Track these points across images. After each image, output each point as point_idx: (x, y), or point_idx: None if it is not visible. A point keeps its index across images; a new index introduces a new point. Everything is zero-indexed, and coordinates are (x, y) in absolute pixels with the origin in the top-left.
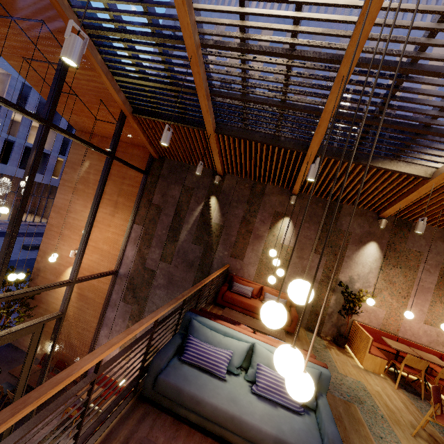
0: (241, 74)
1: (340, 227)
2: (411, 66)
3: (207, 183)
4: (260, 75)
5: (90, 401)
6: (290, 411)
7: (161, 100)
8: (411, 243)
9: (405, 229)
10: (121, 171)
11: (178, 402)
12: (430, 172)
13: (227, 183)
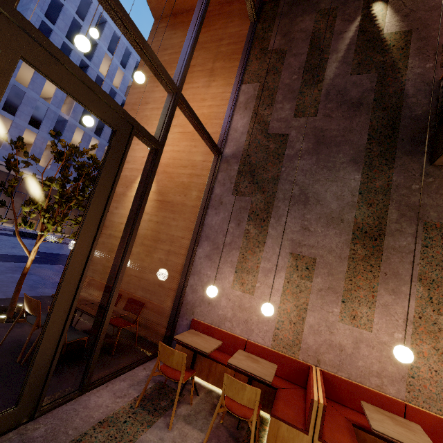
0: None
1: None
2: None
3: None
4: None
5: None
6: None
7: None
8: None
9: None
10: (216, 34)
11: None
12: None
13: None
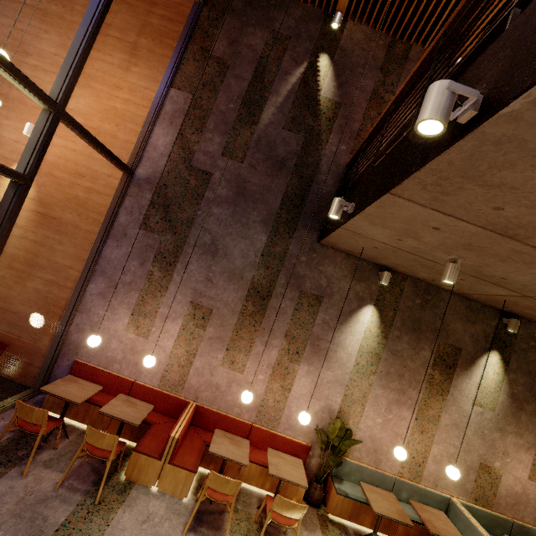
0: None
1: None
2: None
3: (313, 31)
4: None
5: None
6: None
7: None
8: None
9: None
10: None
11: None
12: None
13: (349, 35)
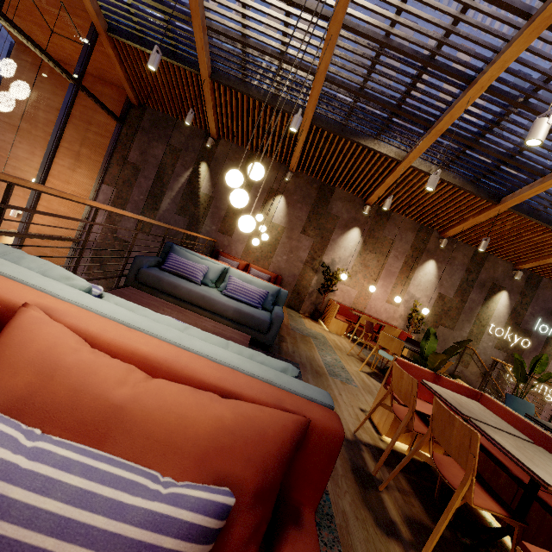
0: (241, 10)
1: (330, 211)
2: (384, 40)
3: (197, 146)
4: (260, 17)
5: (86, 248)
6: (251, 306)
7: (147, 21)
8: (387, 232)
9: (385, 219)
10: (86, 113)
11: (158, 288)
12: (402, 156)
13: (221, 149)
